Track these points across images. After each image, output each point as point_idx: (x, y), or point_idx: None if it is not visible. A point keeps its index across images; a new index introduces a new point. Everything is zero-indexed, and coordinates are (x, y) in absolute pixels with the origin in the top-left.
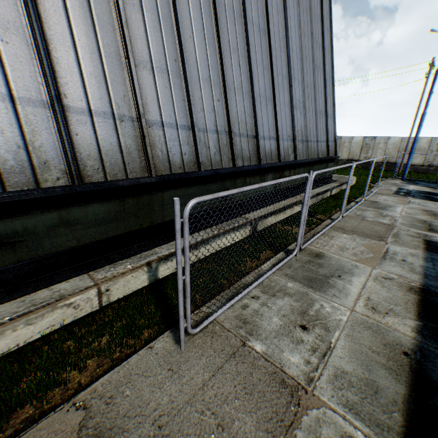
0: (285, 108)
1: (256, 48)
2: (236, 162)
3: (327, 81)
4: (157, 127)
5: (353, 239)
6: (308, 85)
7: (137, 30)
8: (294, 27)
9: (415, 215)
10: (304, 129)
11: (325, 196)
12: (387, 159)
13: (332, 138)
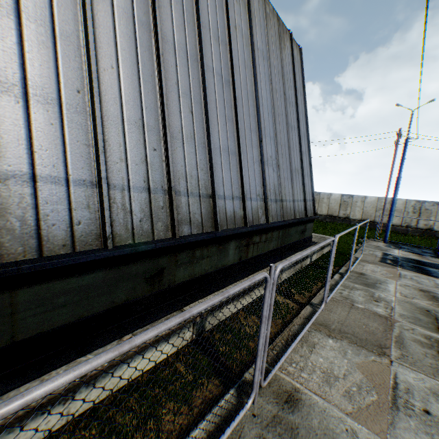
0: (253, 164)
1: (217, 96)
2: (177, 231)
3: (302, 139)
4: (18, 182)
5: (343, 352)
6: (281, 141)
7: (2, 38)
8: (265, 84)
9: (413, 298)
10: (277, 187)
11: (304, 263)
12: (365, 217)
13: (311, 197)
